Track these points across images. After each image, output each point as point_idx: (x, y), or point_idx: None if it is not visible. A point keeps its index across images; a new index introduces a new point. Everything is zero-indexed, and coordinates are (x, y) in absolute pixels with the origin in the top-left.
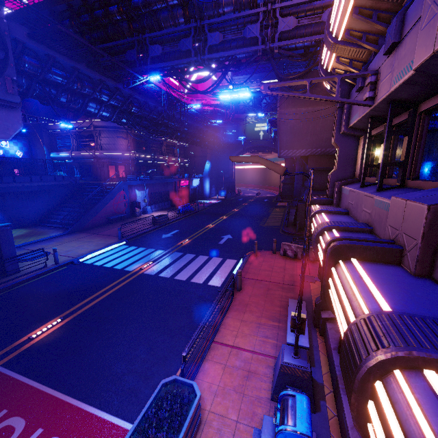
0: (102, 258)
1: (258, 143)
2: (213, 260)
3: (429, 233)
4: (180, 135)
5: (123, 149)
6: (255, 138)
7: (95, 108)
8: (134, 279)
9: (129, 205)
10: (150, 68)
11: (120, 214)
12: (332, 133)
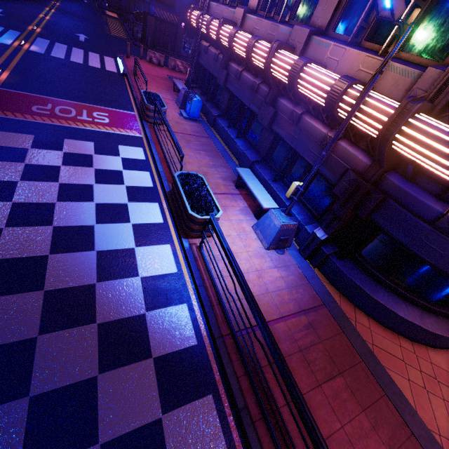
0: None
1: None
2: (92, 54)
3: (243, 18)
4: None
5: None
6: None
7: None
8: (27, 53)
9: None
10: None
11: None
12: None
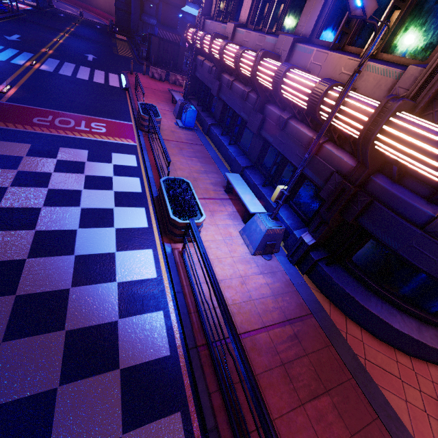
0: None
1: None
2: (98, 71)
3: (233, 32)
4: None
5: None
6: None
7: None
8: (37, 72)
9: None
10: None
11: None
12: None
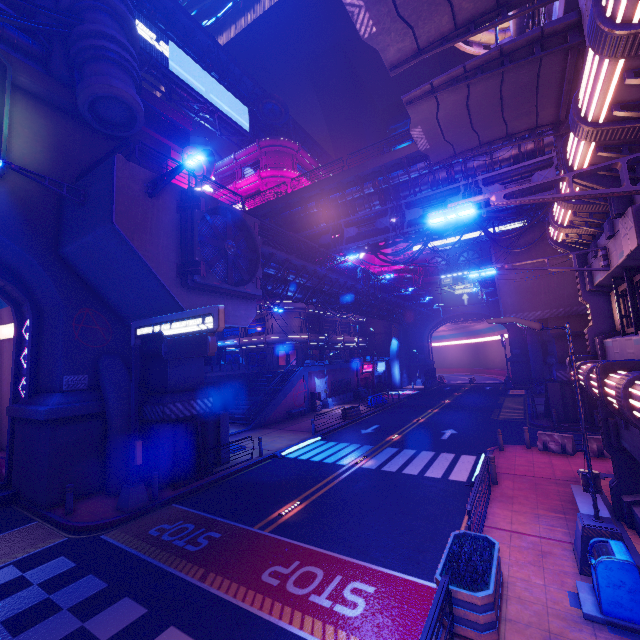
0: (303, 452)
1: (462, 309)
2: (443, 455)
3: None
4: (365, 309)
5: (295, 331)
6: (457, 304)
7: (292, 291)
8: (354, 472)
9: (308, 397)
10: (346, 247)
11: (299, 408)
12: (575, 288)
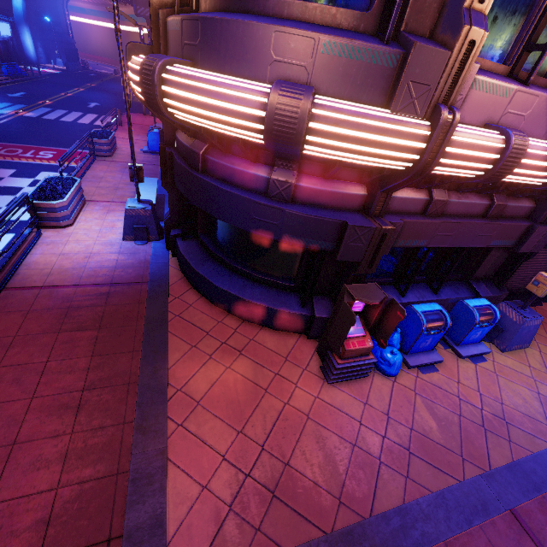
0: None
1: None
2: (90, 115)
3: None
4: None
5: None
6: None
7: None
8: (17, 118)
9: None
10: None
11: None
12: None
